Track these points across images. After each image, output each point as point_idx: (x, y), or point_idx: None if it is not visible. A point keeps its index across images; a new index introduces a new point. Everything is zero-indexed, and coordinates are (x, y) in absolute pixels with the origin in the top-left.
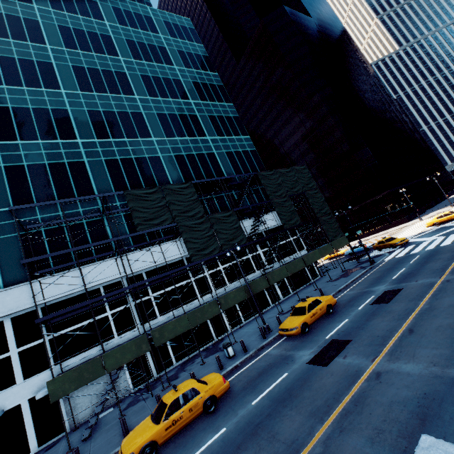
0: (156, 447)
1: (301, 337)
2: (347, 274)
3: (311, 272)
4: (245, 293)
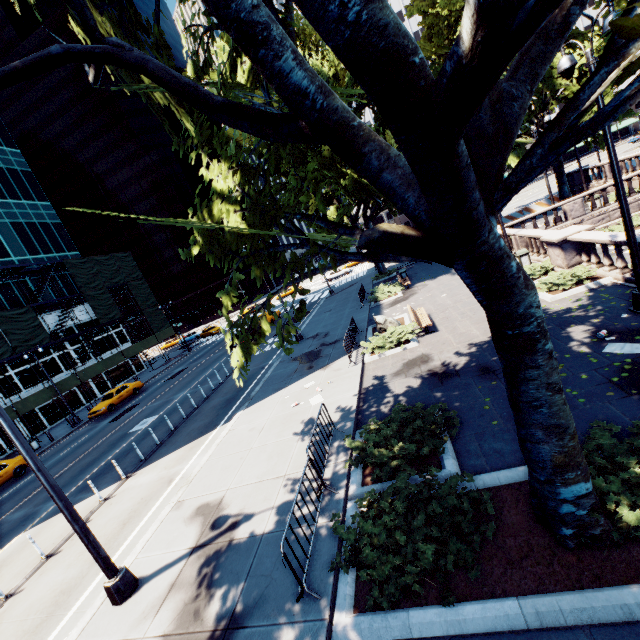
0: None
1: (108, 414)
2: (168, 362)
3: (137, 364)
4: (51, 394)
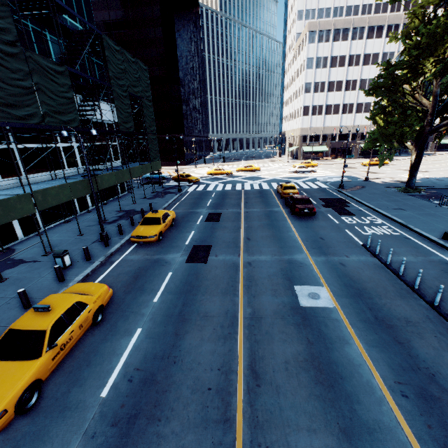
0: (40, 385)
1: (158, 244)
2: (160, 195)
3: (121, 186)
4: (71, 193)
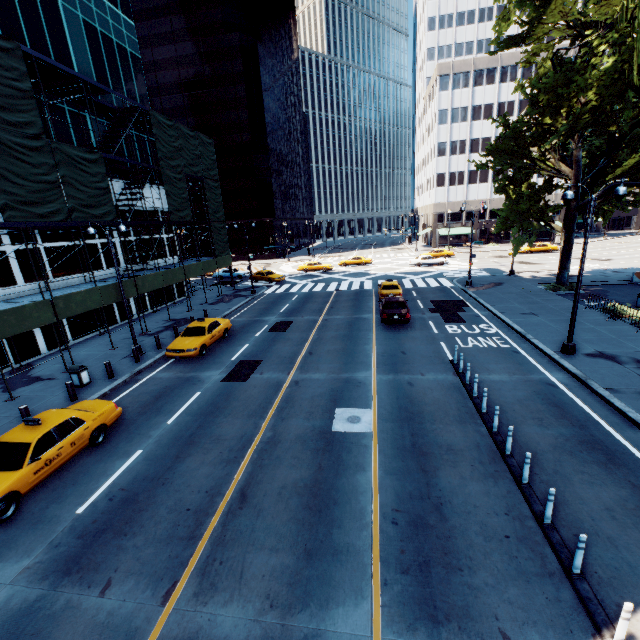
0: (18, 498)
1: (198, 359)
2: (227, 299)
3: (179, 288)
4: (102, 298)
